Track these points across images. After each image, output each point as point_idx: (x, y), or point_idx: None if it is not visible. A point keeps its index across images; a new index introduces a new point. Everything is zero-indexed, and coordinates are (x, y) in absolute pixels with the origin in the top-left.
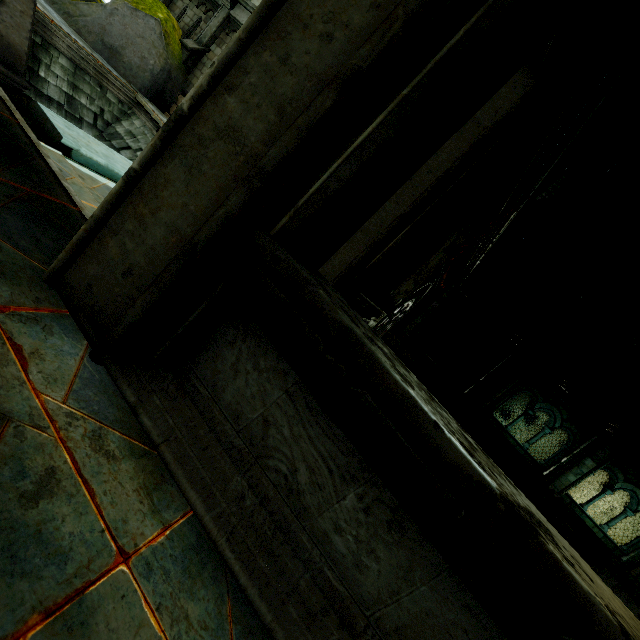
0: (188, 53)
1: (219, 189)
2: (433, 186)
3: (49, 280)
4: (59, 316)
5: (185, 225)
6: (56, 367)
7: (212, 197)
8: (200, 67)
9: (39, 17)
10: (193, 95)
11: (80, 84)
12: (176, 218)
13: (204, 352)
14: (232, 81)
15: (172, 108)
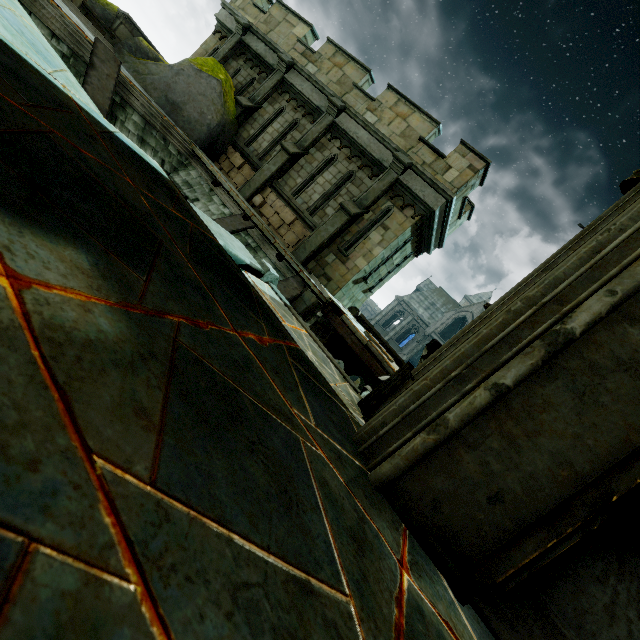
0: (242, 109)
1: (628, 428)
2: None
3: (381, 487)
4: (410, 540)
5: (580, 460)
6: (469, 639)
7: (619, 435)
8: (251, 122)
9: (121, 79)
10: (589, 321)
11: (147, 138)
12: (565, 449)
13: (560, 582)
14: (633, 311)
15: (222, 158)
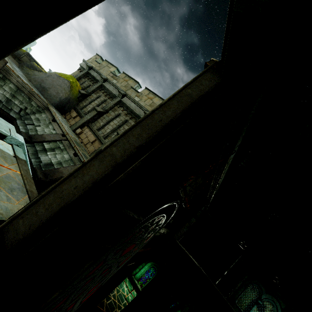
0: (80, 94)
1: None
2: (162, 128)
3: None
4: None
5: None
6: None
7: None
8: (85, 100)
9: (6, 68)
10: None
11: (17, 96)
12: None
13: None
14: None
15: (67, 113)
